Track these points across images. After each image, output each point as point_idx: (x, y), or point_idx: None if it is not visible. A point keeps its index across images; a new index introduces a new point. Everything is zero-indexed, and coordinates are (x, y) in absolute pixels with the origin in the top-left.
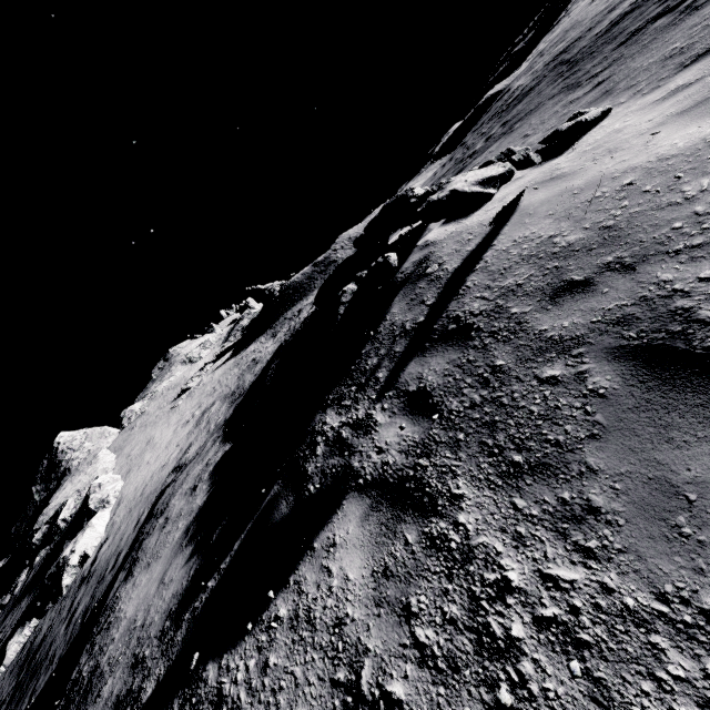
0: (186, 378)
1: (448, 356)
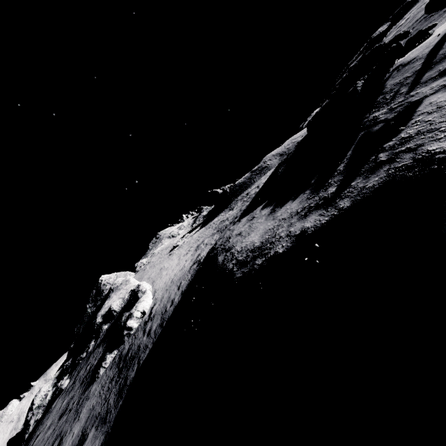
0: (173, 243)
1: None
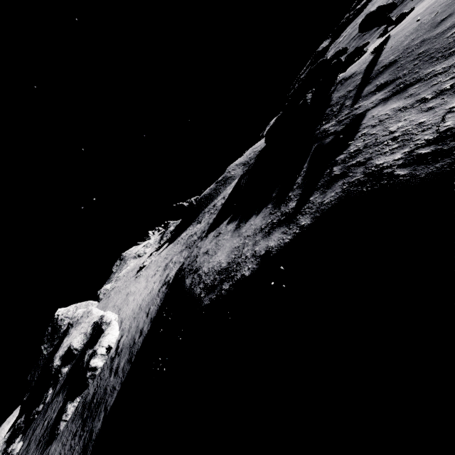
0: (139, 264)
1: (388, 72)
